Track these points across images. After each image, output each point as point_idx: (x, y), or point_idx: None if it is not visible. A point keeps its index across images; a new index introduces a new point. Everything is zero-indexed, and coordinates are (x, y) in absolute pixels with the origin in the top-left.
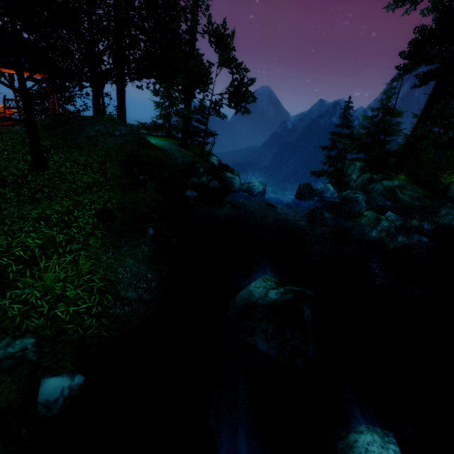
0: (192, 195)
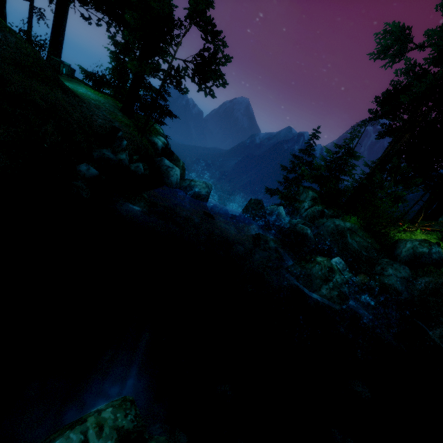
0: (88, 172)
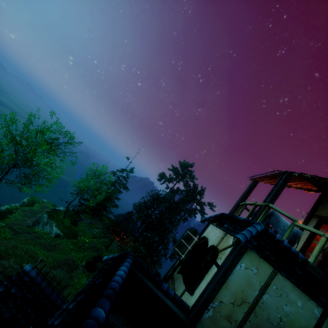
0: None
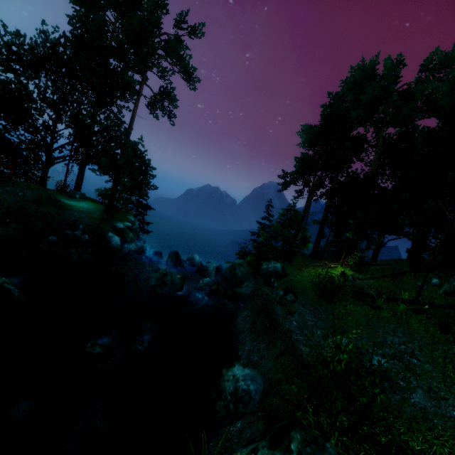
0: (52, 239)
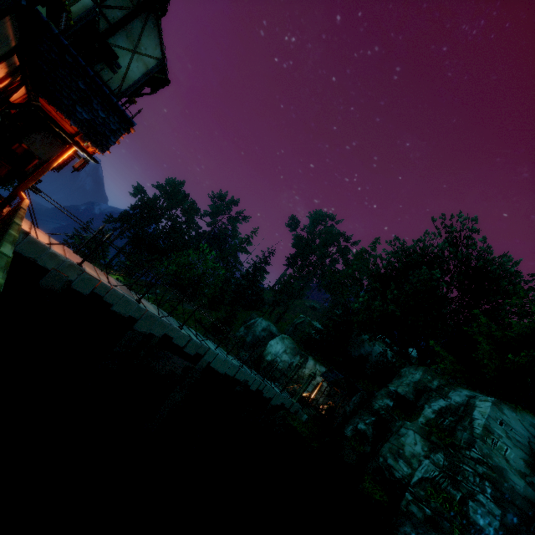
0: None
